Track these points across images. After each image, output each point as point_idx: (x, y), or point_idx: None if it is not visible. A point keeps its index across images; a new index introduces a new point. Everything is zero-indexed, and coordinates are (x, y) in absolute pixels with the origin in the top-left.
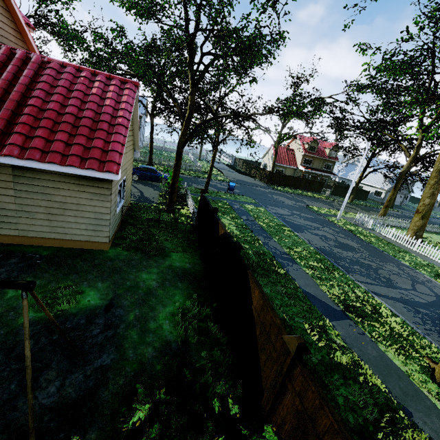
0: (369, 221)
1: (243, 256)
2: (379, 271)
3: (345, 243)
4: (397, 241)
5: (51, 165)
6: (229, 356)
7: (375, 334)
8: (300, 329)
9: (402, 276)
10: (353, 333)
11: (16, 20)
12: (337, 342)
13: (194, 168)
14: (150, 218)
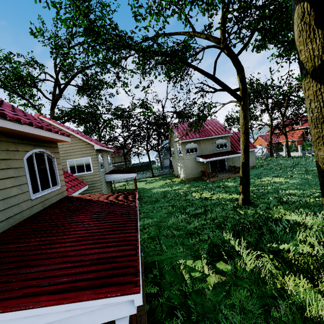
0: None
1: None
2: None
3: None
4: None
5: None
6: None
7: None
8: None
9: None
10: None
11: None
12: None
13: None
14: None
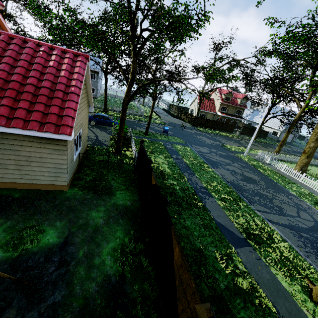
0: (267, 158)
1: (172, 192)
2: (273, 201)
3: (249, 176)
4: (287, 174)
5: (15, 129)
6: (156, 287)
7: (268, 259)
8: (212, 258)
9: (290, 205)
10: (252, 258)
11: None
12: (239, 267)
13: (138, 113)
14: (102, 160)
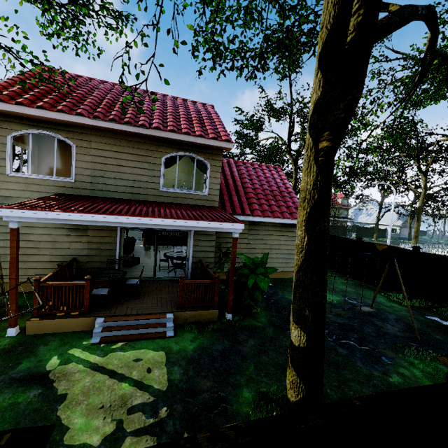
0: None
1: None
2: None
3: None
4: None
5: (276, 219)
6: (446, 313)
7: None
8: None
9: None
10: None
11: None
12: None
13: None
14: None
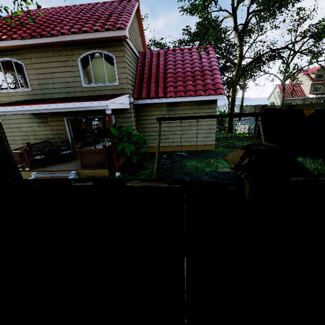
0: None
1: None
2: None
3: None
4: None
5: (189, 97)
6: None
7: None
8: None
9: None
10: None
11: (143, 40)
12: None
13: None
14: (220, 138)
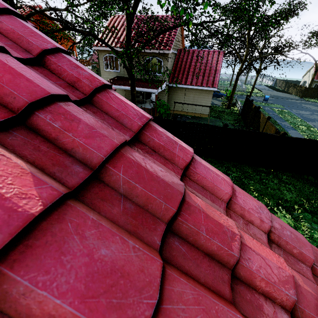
0: None
1: None
2: None
3: None
4: None
5: (198, 87)
6: None
7: None
8: None
9: None
10: None
11: (182, 37)
12: None
13: (240, 89)
14: (219, 111)
